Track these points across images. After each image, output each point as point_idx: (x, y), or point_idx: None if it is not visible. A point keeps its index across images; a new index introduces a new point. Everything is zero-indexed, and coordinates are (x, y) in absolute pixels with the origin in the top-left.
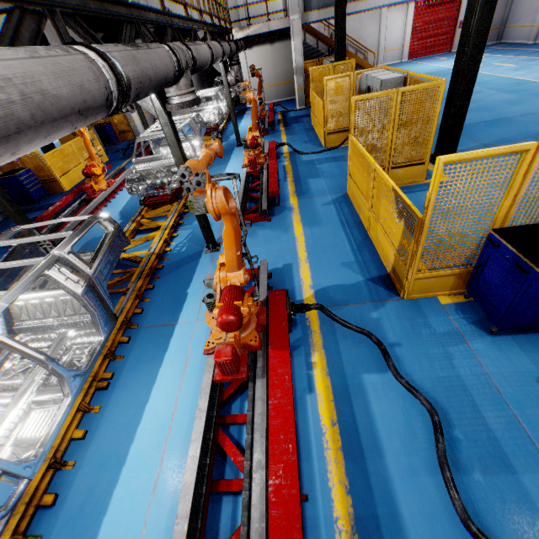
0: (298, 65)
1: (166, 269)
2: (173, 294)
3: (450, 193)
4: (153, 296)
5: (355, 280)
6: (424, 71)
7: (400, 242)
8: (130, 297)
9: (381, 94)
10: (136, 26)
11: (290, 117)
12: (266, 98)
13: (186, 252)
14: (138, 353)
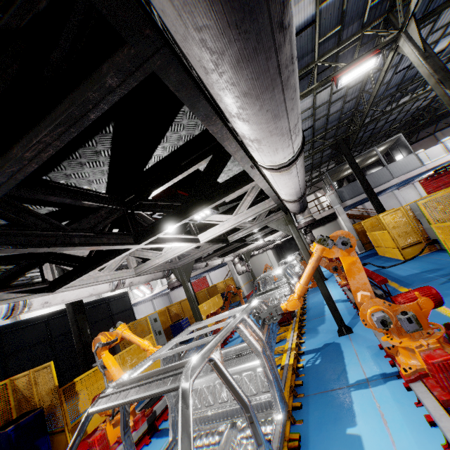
0: (349, 228)
1: (307, 353)
2: (325, 367)
3: None
4: (307, 372)
5: None
6: None
7: None
8: (288, 369)
9: (441, 194)
10: None
11: None
12: None
13: (320, 339)
14: (317, 415)
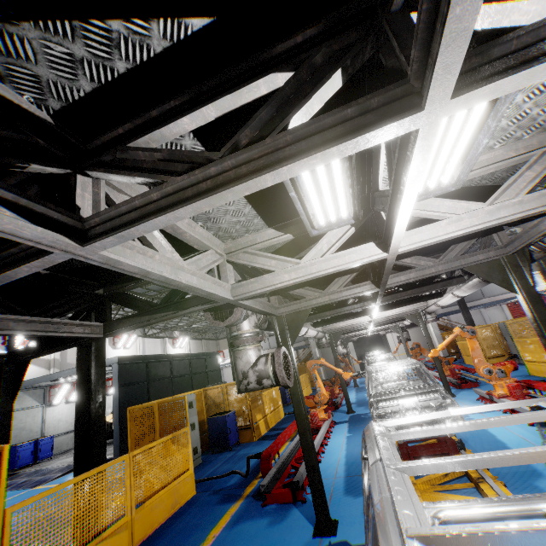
0: (437, 335)
1: None
2: None
3: None
4: None
5: None
6: None
7: None
8: None
9: (522, 319)
10: None
11: None
12: None
13: None
14: None
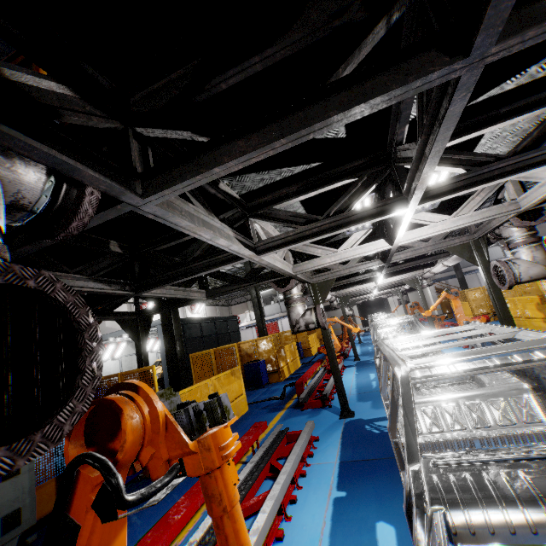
0: (434, 297)
1: None
2: None
3: (545, 286)
4: None
5: None
6: None
7: (541, 313)
8: None
9: None
10: None
11: None
12: None
13: None
14: None
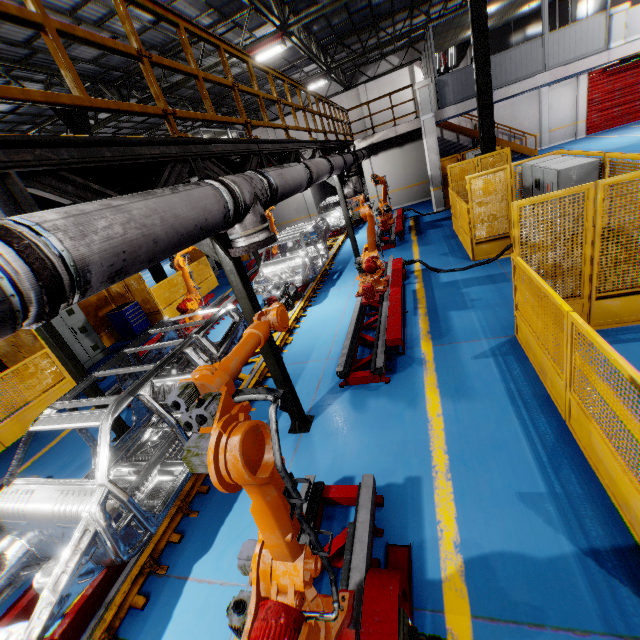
0: (433, 164)
1: None
2: (229, 510)
3: None
4: (203, 509)
5: (555, 550)
6: (615, 145)
7: None
8: (170, 512)
9: (563, 193)
10: (192, 162)
11: (424, 222)
12: (396, 202)
13: None
14: None
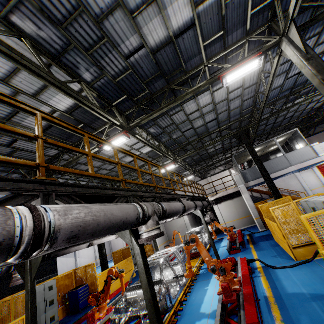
0: (250, 206)
1: None
2: None
3: None
4: None
5: None
6: None
7: None
8: None
9: None
10: (128, 198)
11: (255, 237)
12: (236, 226)
13: None
14: None
